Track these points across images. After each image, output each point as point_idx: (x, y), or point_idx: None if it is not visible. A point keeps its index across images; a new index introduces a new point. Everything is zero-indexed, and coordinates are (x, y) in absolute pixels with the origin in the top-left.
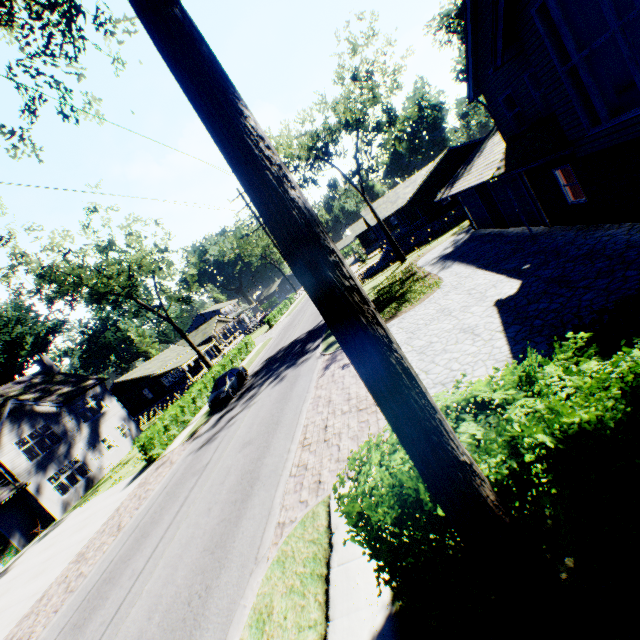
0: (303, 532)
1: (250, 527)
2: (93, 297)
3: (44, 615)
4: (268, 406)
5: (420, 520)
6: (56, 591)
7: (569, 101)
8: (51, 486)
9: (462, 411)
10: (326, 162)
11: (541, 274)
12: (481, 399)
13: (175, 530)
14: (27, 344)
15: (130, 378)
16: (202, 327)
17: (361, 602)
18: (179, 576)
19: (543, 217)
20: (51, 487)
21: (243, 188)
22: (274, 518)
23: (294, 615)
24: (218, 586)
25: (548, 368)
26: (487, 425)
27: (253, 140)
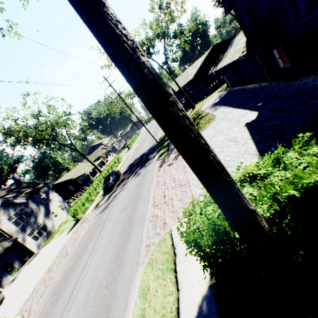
0: (160, 248)
1: (132, 248)
2: (35, 142)
3: (36, 298)
4: (133, 188)
5: (225, 240)
6: (40, 287)
7: (284, 6)
8: (29, 237)
9: (242, 182)
10: (149, 58)
11: (268, 107)
12: (252, 174)
13: (95, 253)
14: (5, 169)
15: (61, 181)
16: (94, 152)
17: (194, 280)
18: (100, 275)
19: (266, 77)
20: (30, 238)
21: (111, 58)
22: (144, 243)
23: (161, 289)
24: (120, 278)
25: (289, 154)
26: (258, 188)
27: (114, 23)
